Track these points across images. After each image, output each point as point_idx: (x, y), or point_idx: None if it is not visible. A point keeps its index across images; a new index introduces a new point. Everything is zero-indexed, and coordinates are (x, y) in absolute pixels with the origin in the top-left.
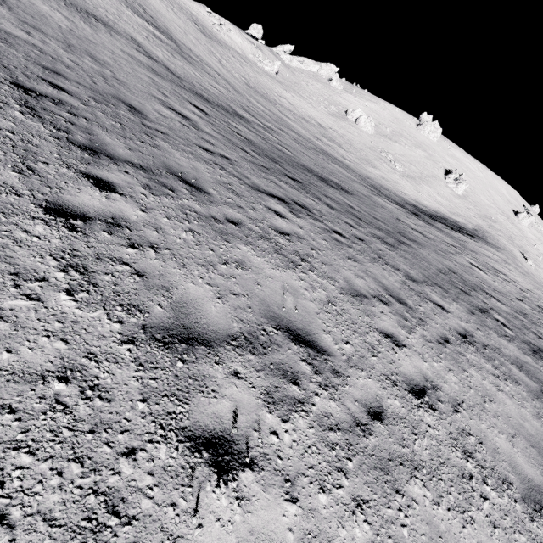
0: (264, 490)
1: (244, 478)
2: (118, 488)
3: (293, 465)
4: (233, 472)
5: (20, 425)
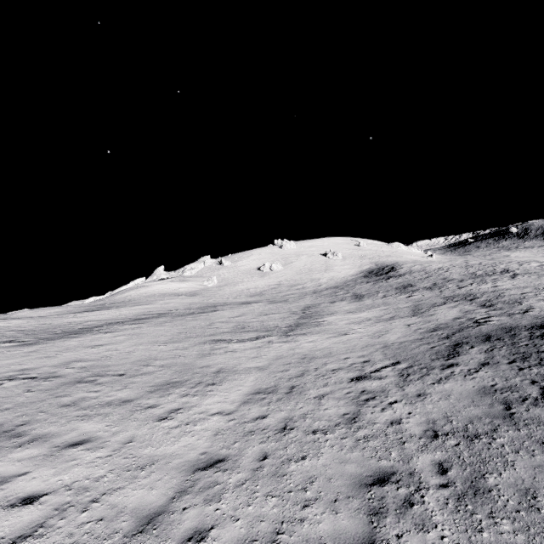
0: None
1: None
2: None
3: None
4: None
5: None
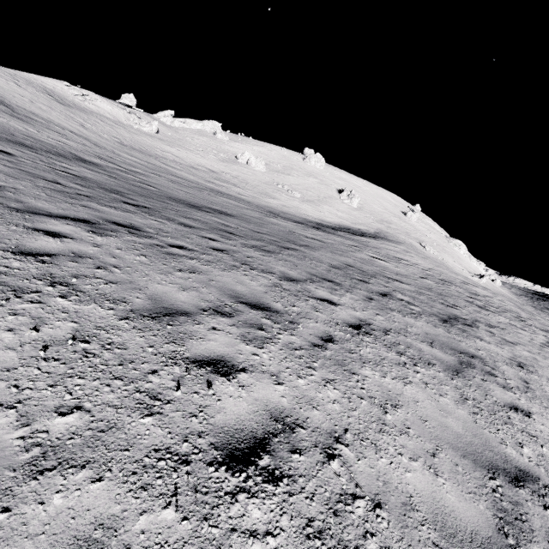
0: None
1: None
2: None
3: None
4: None
5: None
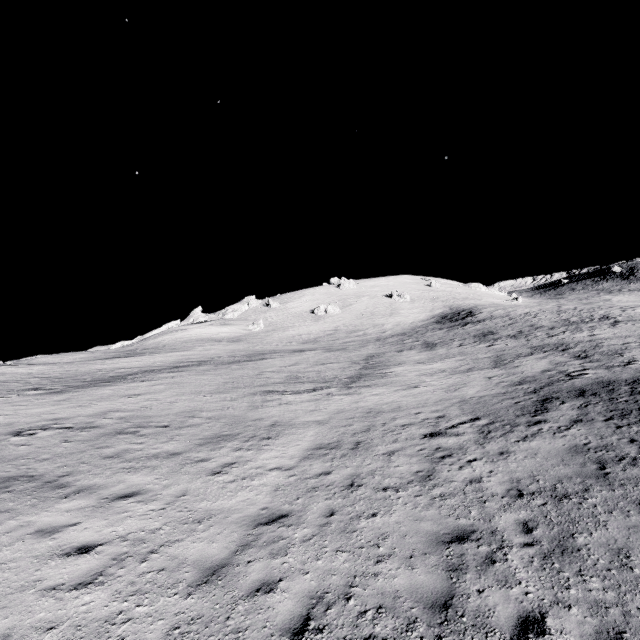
0: None
1: None
2: None
3: None
4: None
5: None
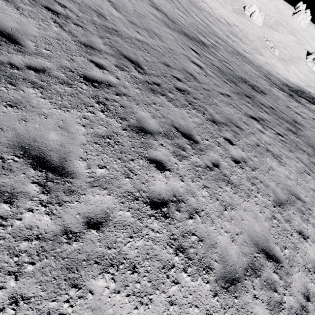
0: (312, 243)
1: (308, 240)
2: (294, 242)
3: (314, 237)
4: (306, 239)
5: (276, 230)
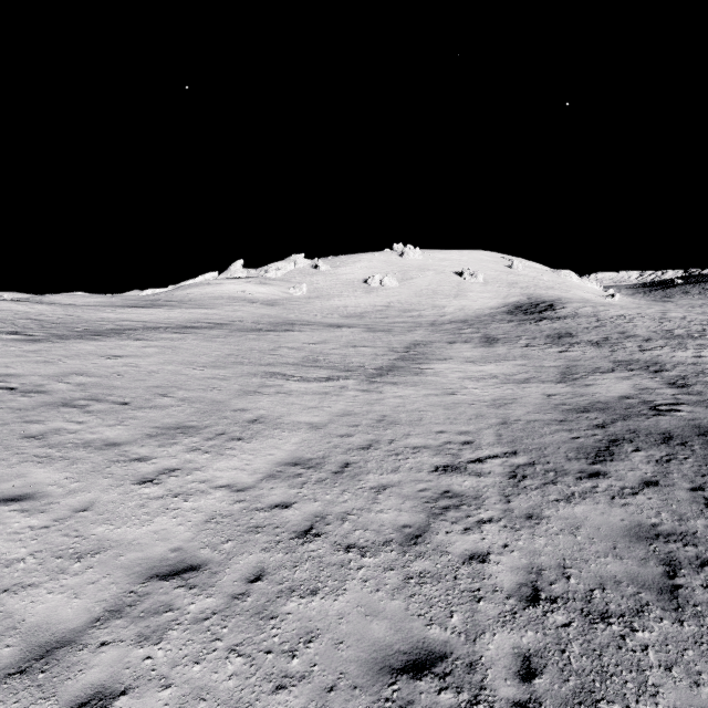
0: None
1: None
2: None
3: None
4: None
5: None
